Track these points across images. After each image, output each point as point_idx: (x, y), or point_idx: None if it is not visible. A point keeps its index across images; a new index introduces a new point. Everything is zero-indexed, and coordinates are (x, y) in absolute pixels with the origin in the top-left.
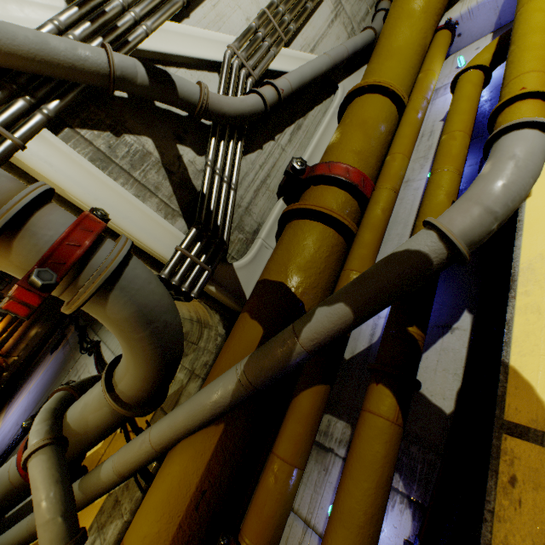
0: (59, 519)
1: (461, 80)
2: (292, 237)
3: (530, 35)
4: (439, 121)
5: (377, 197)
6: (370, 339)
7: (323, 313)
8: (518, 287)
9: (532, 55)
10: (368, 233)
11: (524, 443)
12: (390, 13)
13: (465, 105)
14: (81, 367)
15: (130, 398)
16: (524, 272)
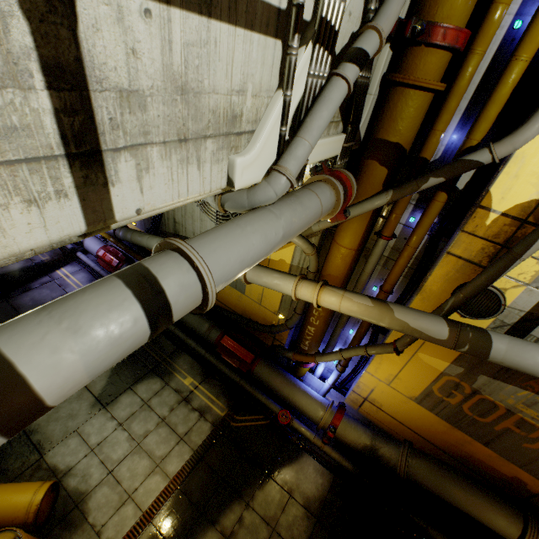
0: (310, 246)
1: None
2: (404, 107)
3: None
4: None
5: (470, 65)
6: (434, 157)
7: (433, 181)
8: (508, 164)
9: None
10: (455, 102)
11: (481, 210)
12: None
13: None
14: None
15: None
16: (514, 158)
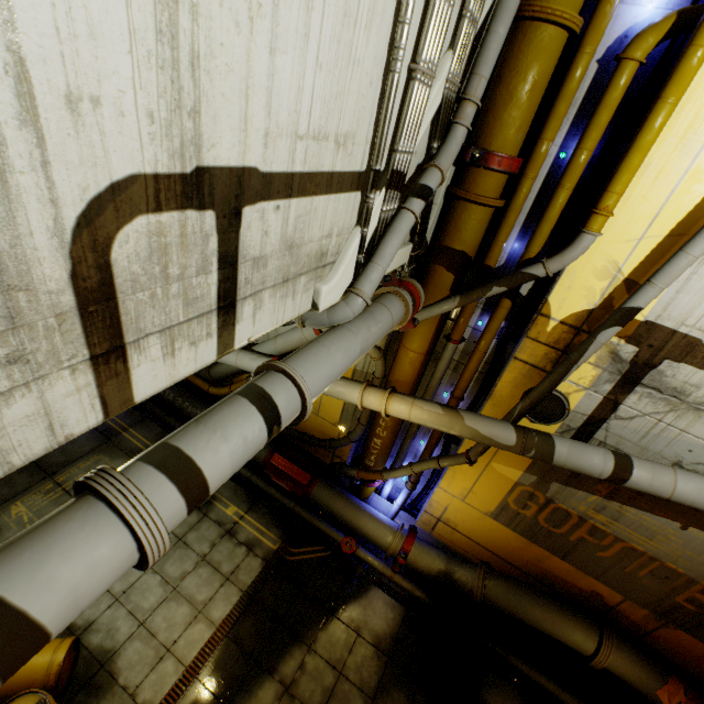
0: (376, 350)
1: (621, 71)
2: (468, 219)
3: (638, 155)
4: (596, 61)
5: (524, 187)
6: (499, 264)
7: (496, 290)
8: (561, 277)
9: (626, 179)
10: (513, 218)
11: (542, 317)
12: None
13: (606, 118)
14: None
15: None
16: (566, 272)
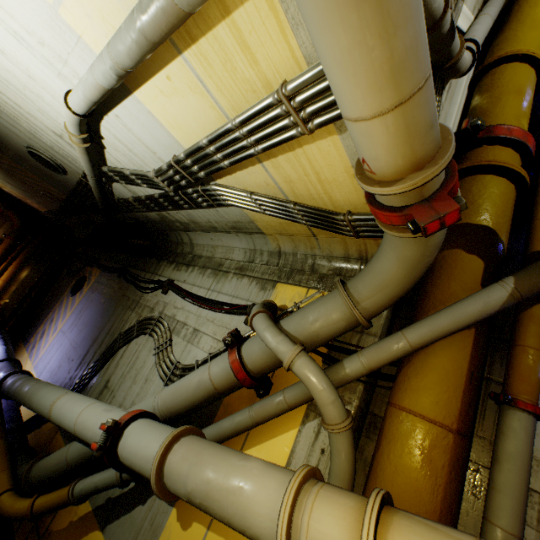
0: (339, 400)
1: None
2: (482, 189)
3: None
4: None
5: None
6: None
7: None
8: None
9: None
10: None
11: None
12: None
13: None
14: (155, 304)
15: (369, 314)
16: None
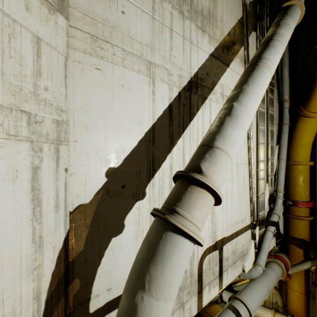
0: (274, 288)
1: None
2: (297, 225)
3: None
4: None
5: None
6: None
7: None
8: None
9: None
10: None
11: None
12: (299, 127)
13: None
14: None
15: None
16: None
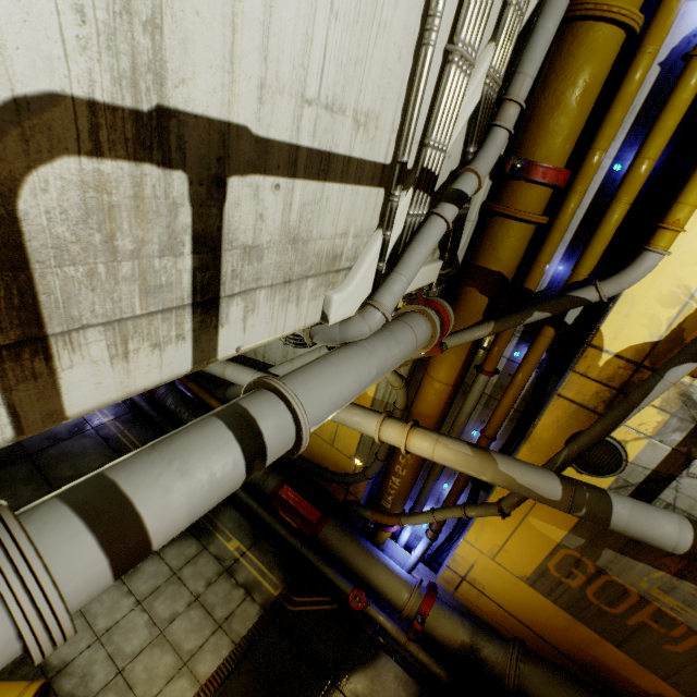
0: (398, 378)
1: (692, 70)
2: (505, 236)
3: None
4: (658, 64)
5: (572, 202)
6: (540, 288)
7: (538, 315)
8: (617, 303)
9: None
10: (558, 236)
11: (593, 349)
12: None
13: (672, 123)
14: None
15: None
16: (623, 297)
